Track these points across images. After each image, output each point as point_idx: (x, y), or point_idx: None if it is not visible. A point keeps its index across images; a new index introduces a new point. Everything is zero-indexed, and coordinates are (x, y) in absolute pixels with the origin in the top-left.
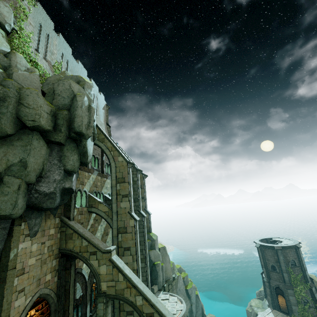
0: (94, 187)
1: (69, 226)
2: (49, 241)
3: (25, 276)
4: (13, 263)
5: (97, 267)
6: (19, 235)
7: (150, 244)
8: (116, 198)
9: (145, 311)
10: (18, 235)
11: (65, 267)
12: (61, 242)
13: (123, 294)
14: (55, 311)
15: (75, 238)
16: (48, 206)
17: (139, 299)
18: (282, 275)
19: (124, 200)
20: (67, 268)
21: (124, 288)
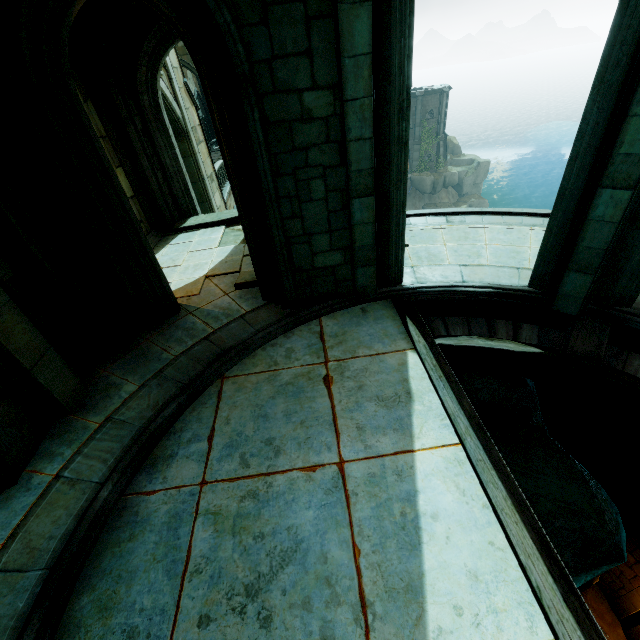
0: None
1: None
2: None
3: None
4: None
5: None
6: None
7: None
8: None
9: None
10: None
11: None
12: None
13: None
14: None
15: None
16: None
17: None
18: (414, 131)
19: None
20: None
21: None
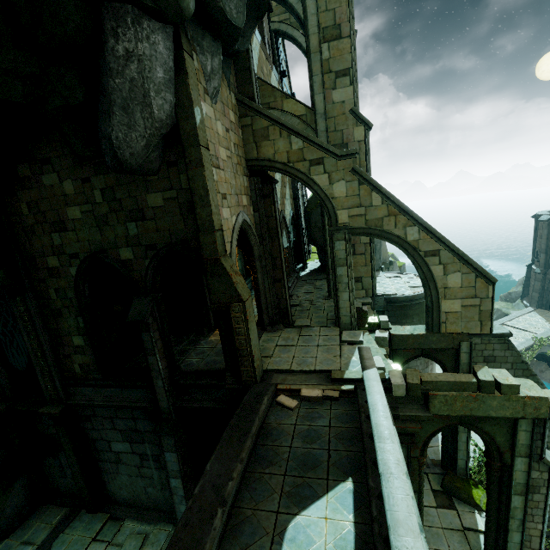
0: (261, 73)
1: (259, 112)
2: (232, 134)
3: (221, 175)
4: (202, 137)
5: (328, 187)
6: (195, 81)
7: None
8: (321, 82)
9: (423, 249)
10: (193, 78)
11: (261, 193)
12: (247, 149)
13: (380, 226)
14: (259, 257)
15: (275, 138)
16: (233, 18)
17: (413, 232)
18: None
19: (341, 85)
20: (265, 195)
21: (383, 217)
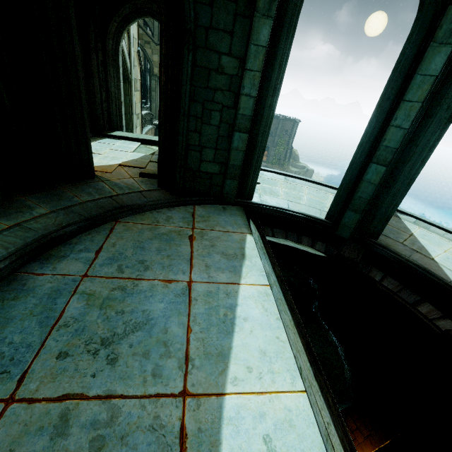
0: None
1: None
2: None
3: None
4: None
5: (151, 55)
6: None
7: None
8: None
9: None
10: None
11: None
12: None
13: None
14: None
15: None
16: None
17: None
18: (274, 138)
19: None
20: None
21: None
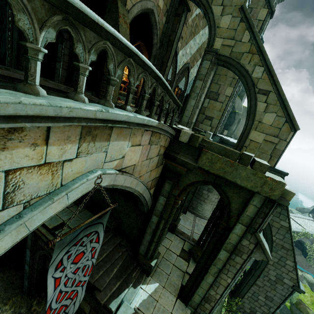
0: None
1: None
2: None
3: None
4: None
5: (218, 17)
6: None
7: (239, 93)
8: None
9: (259, 87)
10: None
11: (175, 12)
12: None
13: (239, 59)
14: (154, 57)
15: None
16: None
17: (259, 71)
18: None
19: None
20: (177, 14)
21: (244, 52)
